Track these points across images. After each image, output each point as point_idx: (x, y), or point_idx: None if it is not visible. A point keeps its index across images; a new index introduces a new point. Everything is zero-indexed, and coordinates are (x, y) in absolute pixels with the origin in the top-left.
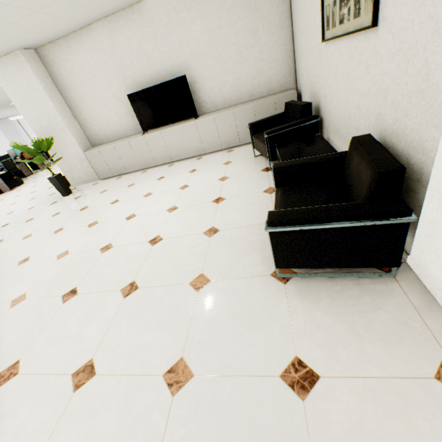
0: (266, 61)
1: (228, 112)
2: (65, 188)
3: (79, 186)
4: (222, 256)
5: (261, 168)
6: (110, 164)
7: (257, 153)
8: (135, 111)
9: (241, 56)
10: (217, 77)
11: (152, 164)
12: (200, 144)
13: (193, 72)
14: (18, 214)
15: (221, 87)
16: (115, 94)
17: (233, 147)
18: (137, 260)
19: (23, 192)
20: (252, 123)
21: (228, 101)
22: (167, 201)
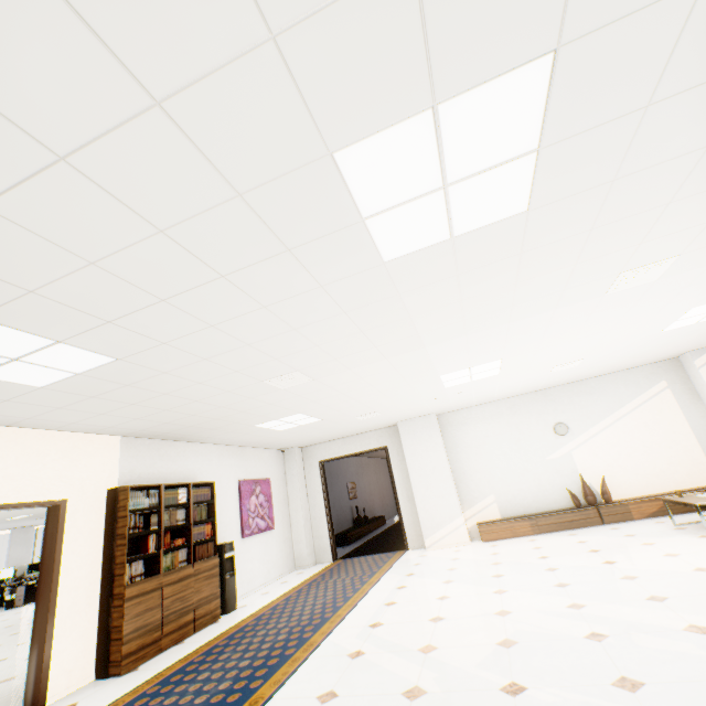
0: None
1: None
2: None
3: None
4: None
5: None
6: None
7: None
8: None
9: None
10: None
11: None
12: None
13: None
14: None
15: None
16: None
17: None
18: (4, 667)
19: (28, 608)
20: None
21: None
22: None
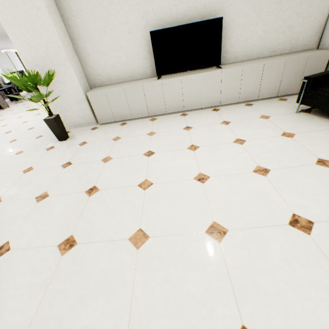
0: (300, 15)
1: (258, 64)
2: (62, 132)
3: (73, 130)
4: None
5: (326, 125)
6: (115, 108)
7: (292, 109)
8: (154, 52)
9: (279, 6)
10: (247, 26)
11: (161, 111)
12: (218, 95)
13: (224, 16)
14: (2, 160)
15: (247, 38)
16: (131, 29)
17: (249, 101)
18: (314, 263)
19: None
20: (312, 76)
21: (250, 53)
22: (236, 158)
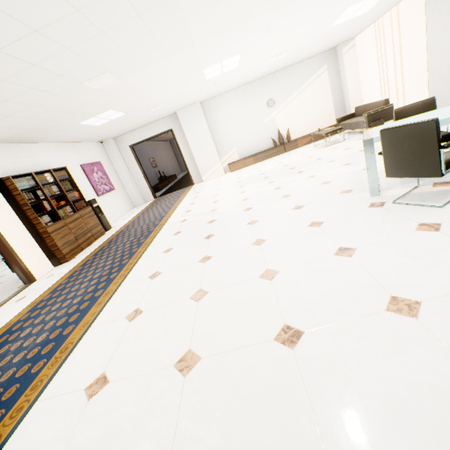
0: None
1: None
2: None
3: (0, 260)
4: (15, 276)
5: None
6: None
7: None
8: None
9: None
10: None
11: None
12: None
13: None
14: None
15: None
16: None
17: None
18: None
19: None
20: None
21: None
22: None
